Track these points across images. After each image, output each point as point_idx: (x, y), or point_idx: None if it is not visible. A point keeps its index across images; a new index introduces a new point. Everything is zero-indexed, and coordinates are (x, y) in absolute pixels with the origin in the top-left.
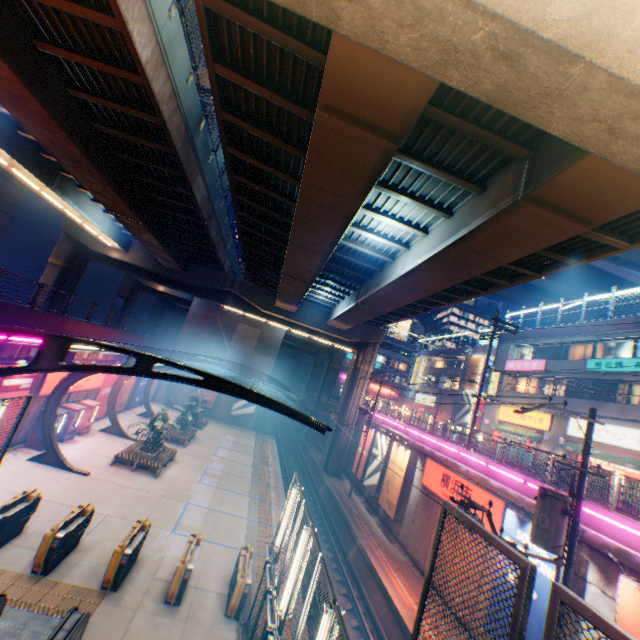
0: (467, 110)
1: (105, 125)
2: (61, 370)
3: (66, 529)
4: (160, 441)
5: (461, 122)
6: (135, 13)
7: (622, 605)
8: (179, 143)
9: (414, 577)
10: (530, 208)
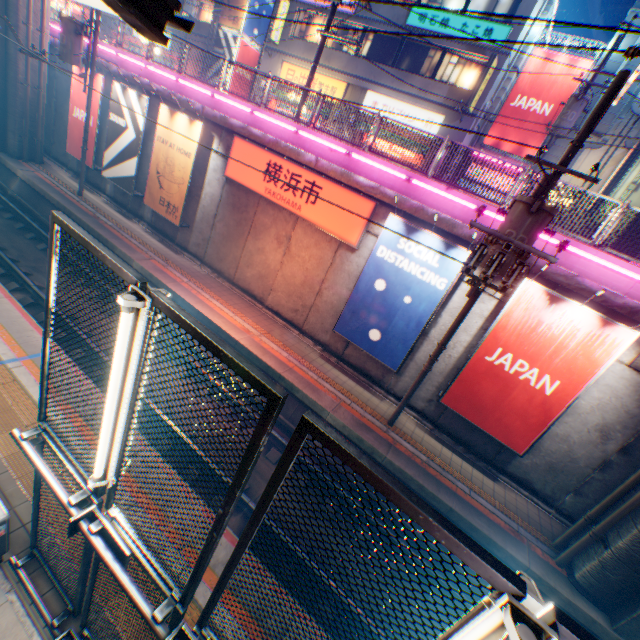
0: None
1: None
2: None
3: None
4: None
5: None
6: None
7: (516, 304)
8: None
9: (227, 292)
10: None
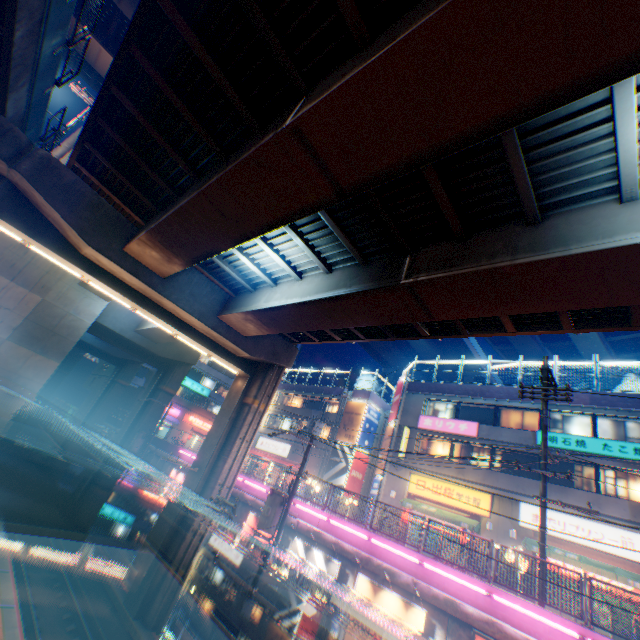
0: None
1: None
2: None
3: None
4: None
5: None
6: None
7: None
8: None
9: None
10: None
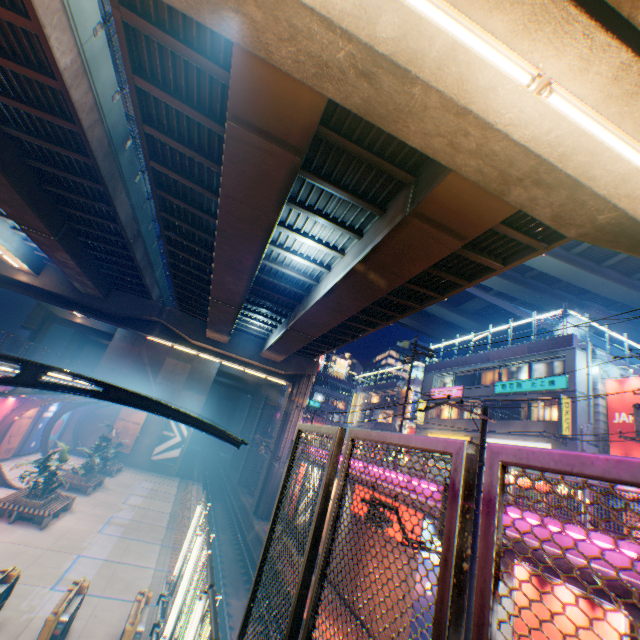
0: (362, 139)
1: (17, 129)
2: None
3: None
4: (53, 485)
5: (357, 148)
6: (55, 21)
7: (518, 591)
8: (101, 155)
9: (342, 615)
10: (417, 223)
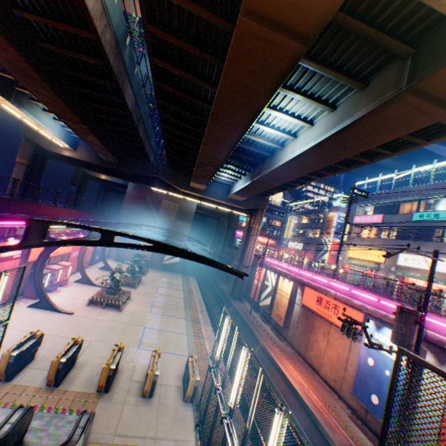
0: (364, 13)
1: (48, 43)
2: (45, 246)
3: (66, 356)
4: (119, 287)
5: (359, 24)
6: None
7: None
8: (111, 57)
9: (299, 363)
10: (410, 99)
